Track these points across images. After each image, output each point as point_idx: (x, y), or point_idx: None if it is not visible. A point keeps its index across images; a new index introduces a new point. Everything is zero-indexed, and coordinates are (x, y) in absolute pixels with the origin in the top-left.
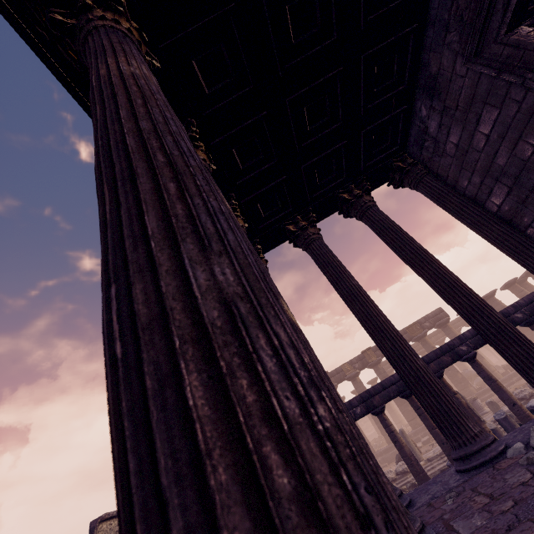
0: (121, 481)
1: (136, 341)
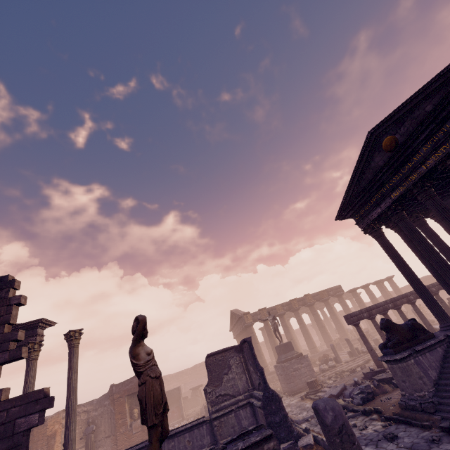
0: None
1: None
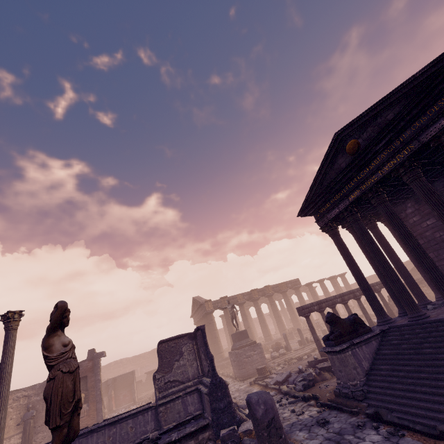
0: None
1: None
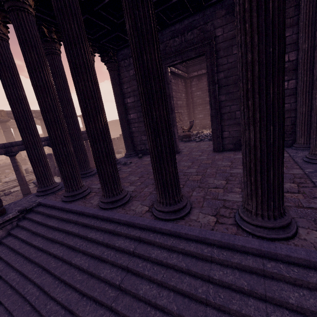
0: (169, 159)
1: (172, 146)
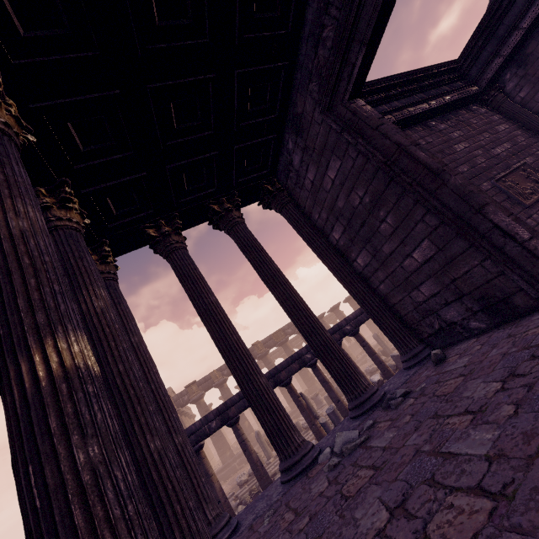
0: None
1: None
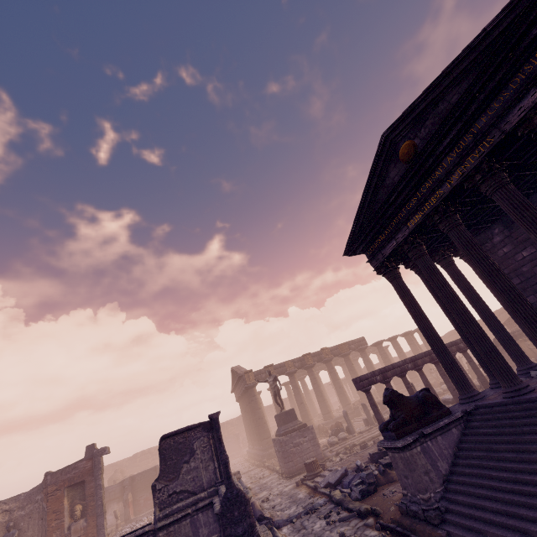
0: None
1: None
